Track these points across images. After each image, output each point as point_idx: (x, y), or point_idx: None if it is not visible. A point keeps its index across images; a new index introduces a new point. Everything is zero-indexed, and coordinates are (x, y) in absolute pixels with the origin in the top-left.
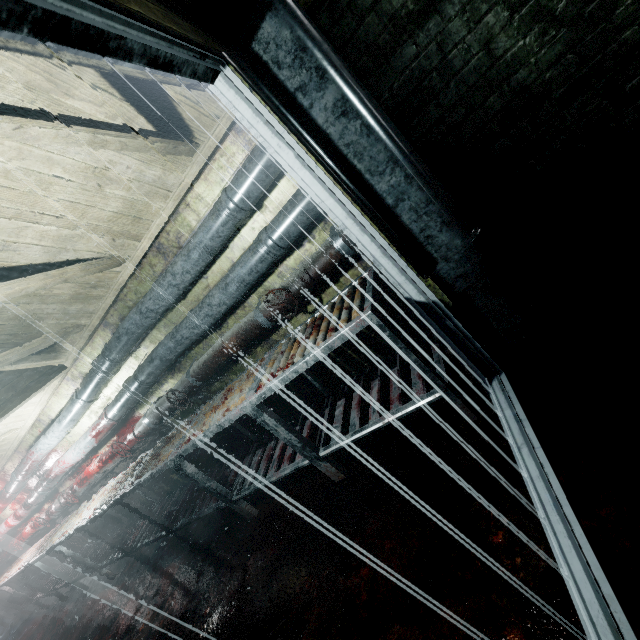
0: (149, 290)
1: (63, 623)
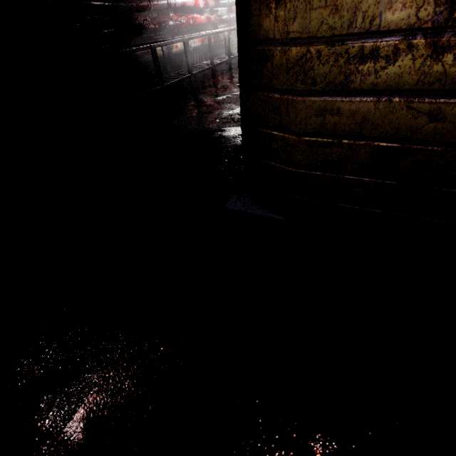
0: None
1: None
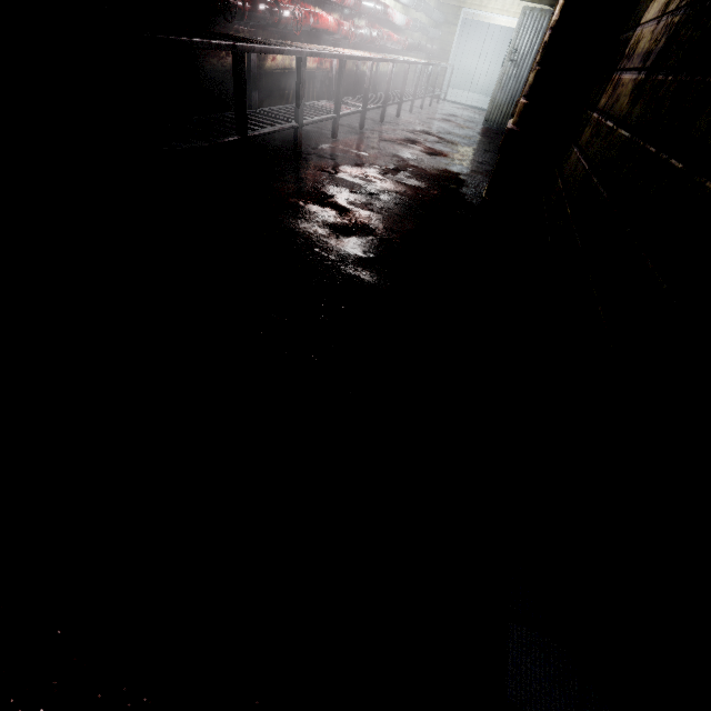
0: (432, 6)
1: (400, 128)
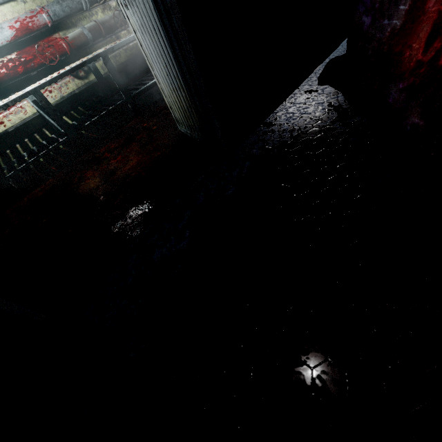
0: None
1: None
